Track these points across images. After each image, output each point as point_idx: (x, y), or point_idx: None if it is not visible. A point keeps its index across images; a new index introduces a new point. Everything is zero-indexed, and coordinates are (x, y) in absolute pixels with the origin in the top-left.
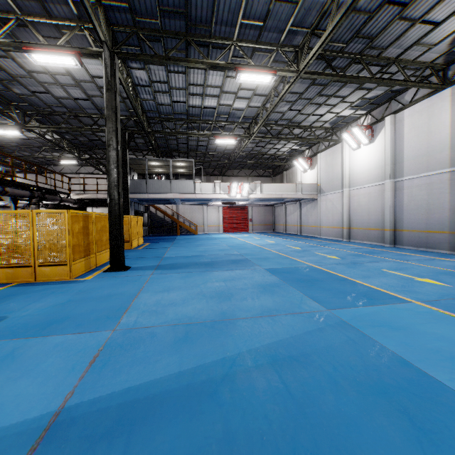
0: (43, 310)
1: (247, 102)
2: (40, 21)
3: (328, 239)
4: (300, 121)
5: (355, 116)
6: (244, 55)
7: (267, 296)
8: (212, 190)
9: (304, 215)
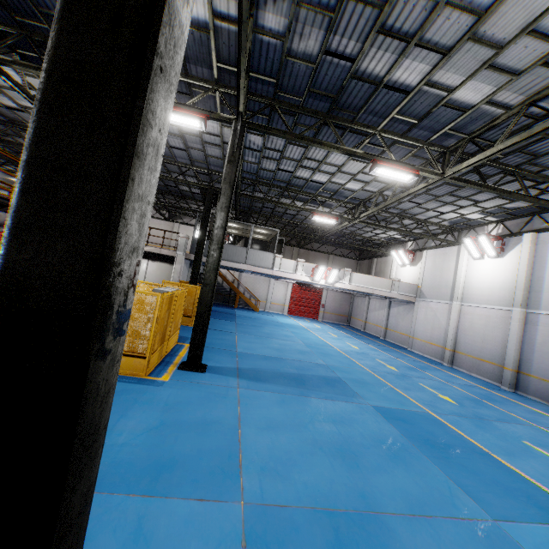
0: (139, 437)
1: (363, 185)
2: None
3: (424, 358)
4: (415, 214)
5: (482, 221)
6: (385, 147)
7: (402, 470)
8: (292, 269)
9: (393, 316)
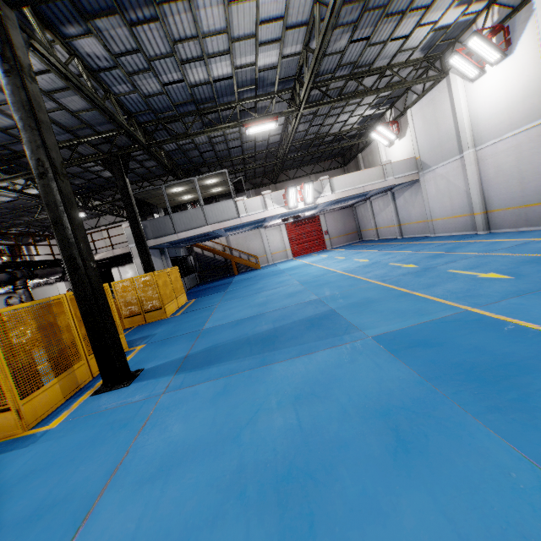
0: None
1: (278, 48)
2: None
3: (451, 237)
4: (371, 61)
5: (466, 21)
6: None
7: (421, 490)
8: (262, 207)
9: (402, 208)
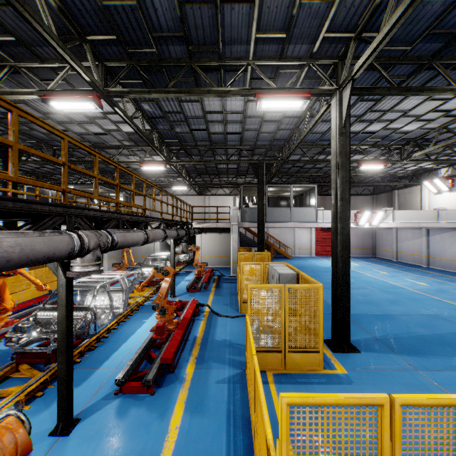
0: None
1: (423, 123)
2: (267, 64)
3: None
4: None
5: None
6: None
7: None
8: None
9: (435, 244)
